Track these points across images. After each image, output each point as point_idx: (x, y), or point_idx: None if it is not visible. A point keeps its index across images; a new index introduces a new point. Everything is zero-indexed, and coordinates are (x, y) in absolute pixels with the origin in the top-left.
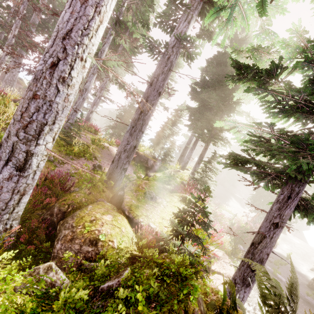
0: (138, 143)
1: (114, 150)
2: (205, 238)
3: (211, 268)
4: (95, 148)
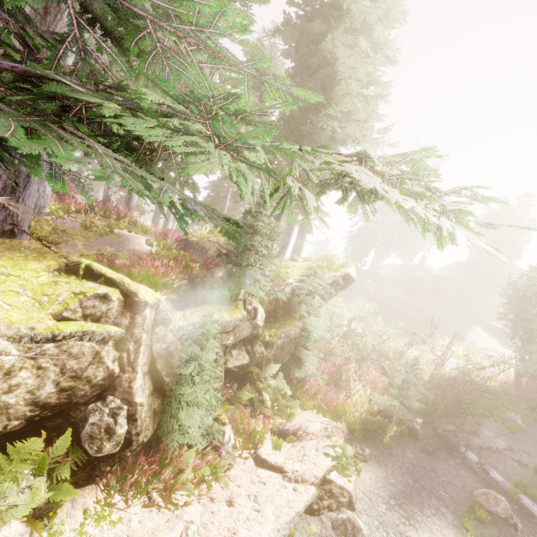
0: (21, 175)
1: (137, 240)
2: (131, 360)
3: (264, 455)
4: (84, 235)
